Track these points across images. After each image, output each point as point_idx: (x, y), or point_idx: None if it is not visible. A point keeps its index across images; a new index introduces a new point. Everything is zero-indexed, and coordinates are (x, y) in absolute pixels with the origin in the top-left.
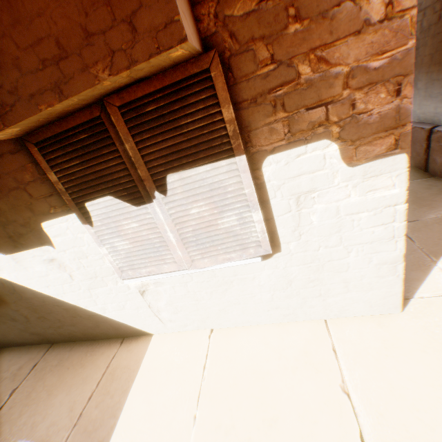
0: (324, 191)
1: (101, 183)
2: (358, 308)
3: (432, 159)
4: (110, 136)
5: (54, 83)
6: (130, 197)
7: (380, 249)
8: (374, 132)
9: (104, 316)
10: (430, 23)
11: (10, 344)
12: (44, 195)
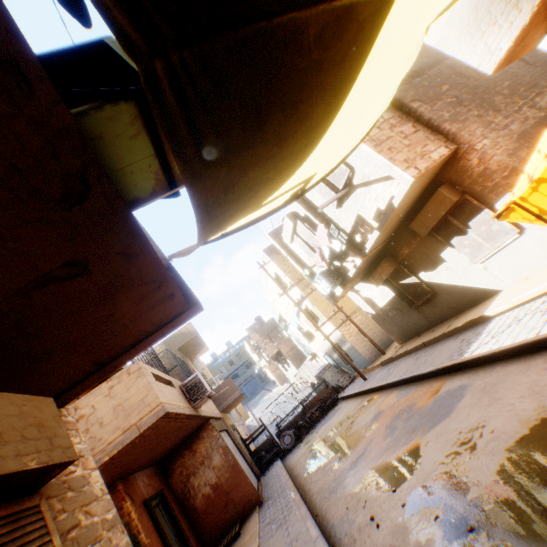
0: None
1: (451, 234)
2: None
3: None
4: (449, 221)
5: (435, 219)
6: (461, 234)
7: None
8: None
9: (475, 287)
10: None
11: (444, 319)
12: (438, 245)
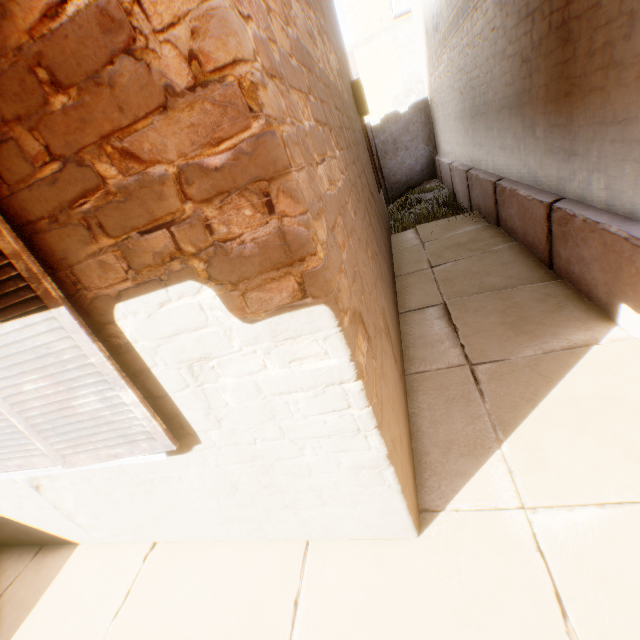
0: (226, 359)
1: None
2: (351, 527)
3: (556, 252)
4: None
5: None
6: None
7: (347, 447)
8: (262, 271)
9: (4, 516)
10: (541, 36)
11: None
12: None
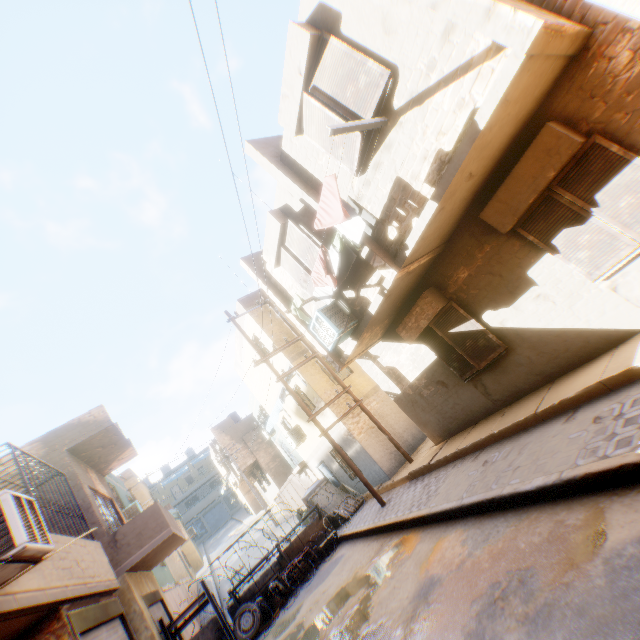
0: None
1: (556, 225)
2: None
3: None
4: (554, 199)
5: (532, 190)
6: (575, 222)
7: None
8: None
9: (589, 329)
10: None
11: (519, 396)
12: (524, 254)
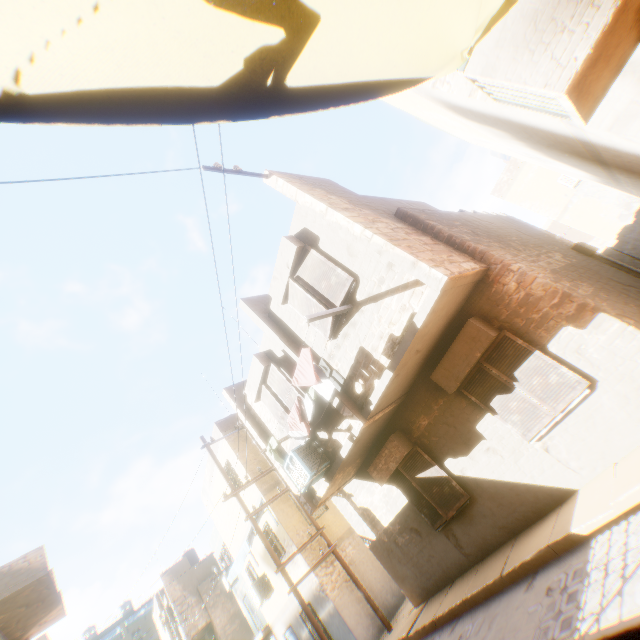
0: (584, 343)
1: (491, 391)
2: None
3: None
4: (486, 371)
5: (467, 364)
6: (505, 391)
7: None
8: (578, 315)
9: (535, 485)
10: None
11: (489, 550)
12: (471, 411)
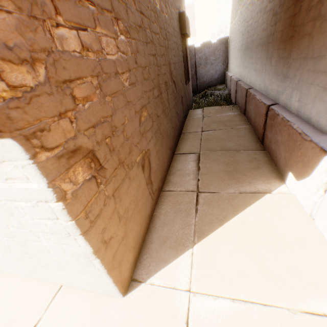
0: None
1: None
2: (84, 284)
3: (266, 135)
4: None
5: None
6: None
7: (66, 242)
8: None
9: None
10: None
11: None
12: None
